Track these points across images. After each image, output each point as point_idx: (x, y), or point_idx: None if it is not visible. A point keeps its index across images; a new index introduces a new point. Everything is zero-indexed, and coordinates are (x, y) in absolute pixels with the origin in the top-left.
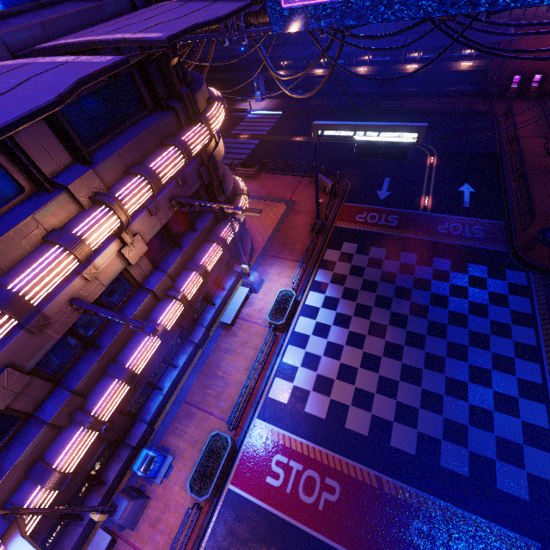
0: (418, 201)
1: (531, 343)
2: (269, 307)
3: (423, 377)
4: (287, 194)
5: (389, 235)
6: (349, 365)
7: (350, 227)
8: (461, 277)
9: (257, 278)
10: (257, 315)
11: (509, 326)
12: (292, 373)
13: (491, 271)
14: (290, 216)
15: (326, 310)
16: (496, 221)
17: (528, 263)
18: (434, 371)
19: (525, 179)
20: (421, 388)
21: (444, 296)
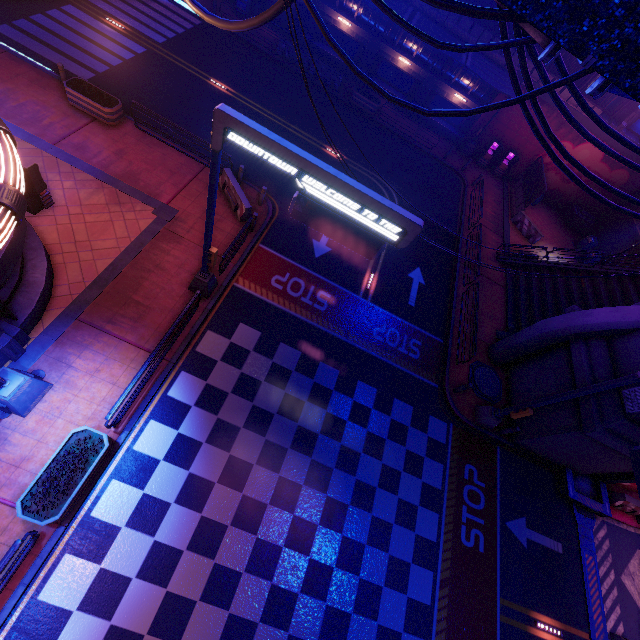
0: (361, 277)
1: (432, 537)
2: (44, 455)
3: (295, 611)
4: (165, 191)
5: (311, 327)
6: (181, 597)
7: (258, 295)
8: (383, 420)
9: (26, 389)
10: (5, 477)
11: (416, 510)
12: (52, 630)
13: (416, 415)
14: (158, 242)
15: (170, 467)
16: (435, 337)
17: (453, 410)
18: (313, 597)
19: (477, 293)
20: (288, 633)
21: (357, 452)
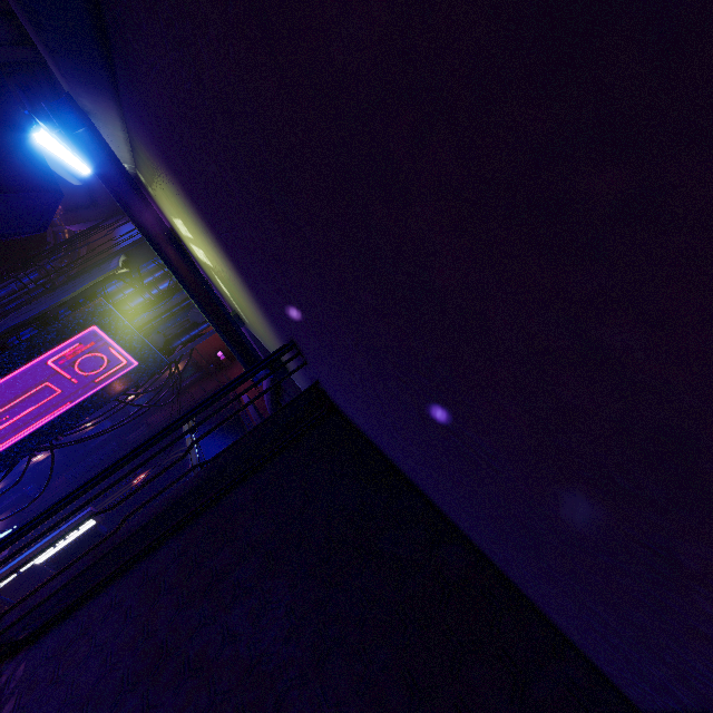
0: None
1: None
2: None
3: None
4: None
5: None
6: None
7: None
8: None
9: None
10: None
11: None
12: None
13: None
14: None
15: None
16: None
17: None
18: None
19: None
20: None
21: None
